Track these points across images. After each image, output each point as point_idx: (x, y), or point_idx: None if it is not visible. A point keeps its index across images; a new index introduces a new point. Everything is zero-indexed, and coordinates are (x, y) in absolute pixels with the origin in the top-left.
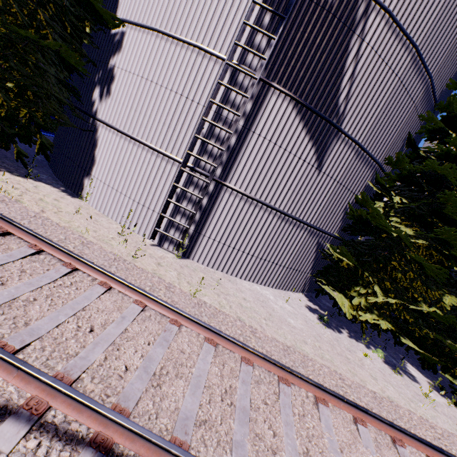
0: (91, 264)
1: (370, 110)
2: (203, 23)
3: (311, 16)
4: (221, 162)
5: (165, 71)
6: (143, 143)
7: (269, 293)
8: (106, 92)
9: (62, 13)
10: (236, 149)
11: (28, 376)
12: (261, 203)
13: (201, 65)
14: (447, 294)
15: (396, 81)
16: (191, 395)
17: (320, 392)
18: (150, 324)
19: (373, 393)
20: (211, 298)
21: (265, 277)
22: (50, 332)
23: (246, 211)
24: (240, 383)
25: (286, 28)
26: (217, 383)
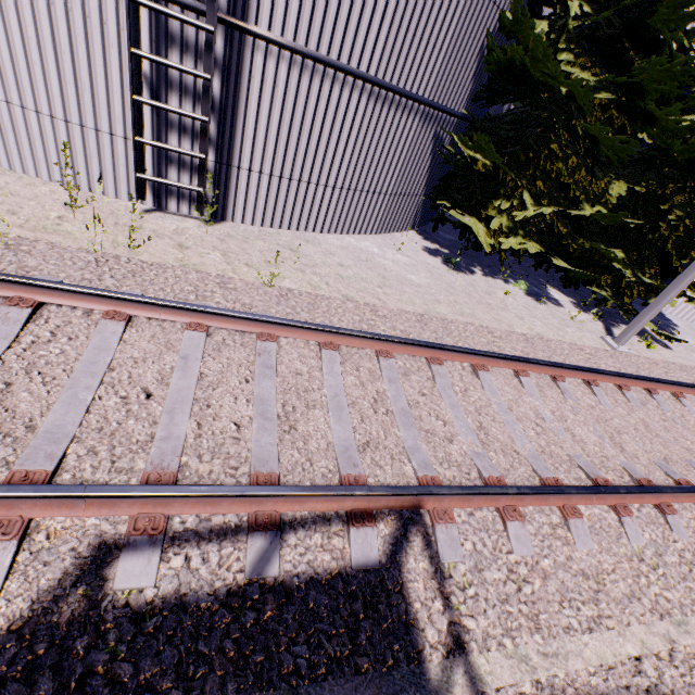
0: (65, 287)
1: None
2: None
3: None
4: None
5: None
6: None
7: (370, 244)
8: None
9: None
10: None
11: (107, 499)
12: (333, 67)
13: None
14: (614, 181)
15: None
16: (338, 422)
17: (478, 358)
18: (231, 353)
19: (524, 336)
20: (295, 279)
21: (359, 220)
22: (83, 424)
23: (307, 93)
24: (387, 384)
25: None
26: (361, 396)
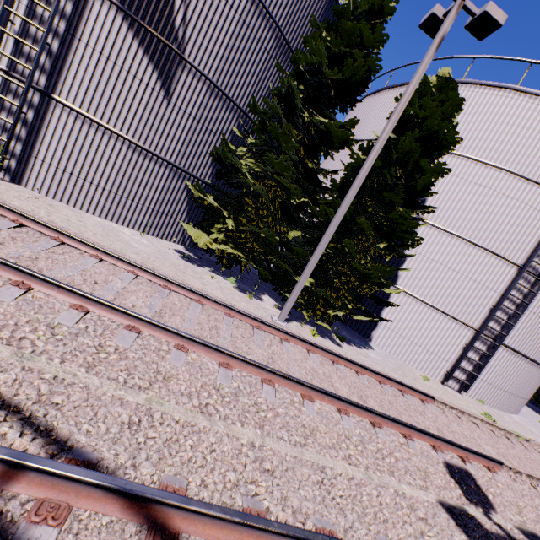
0: None
1: (215, 44)
2: None
3: None
4: (44, 70)
5: None
6: None
7: (129, 231)
8: None
9: None
10: (61, 57)
11: None
12: (103, 126)
13: None
14: (296, 230)
15: (238, 18)
16: None
17: (98, 252)
18: None
19: (186, 284)
20: (24, 205)
21: (126, 217)
22: None
23: (86, 133)
24: None
25: None
26: None
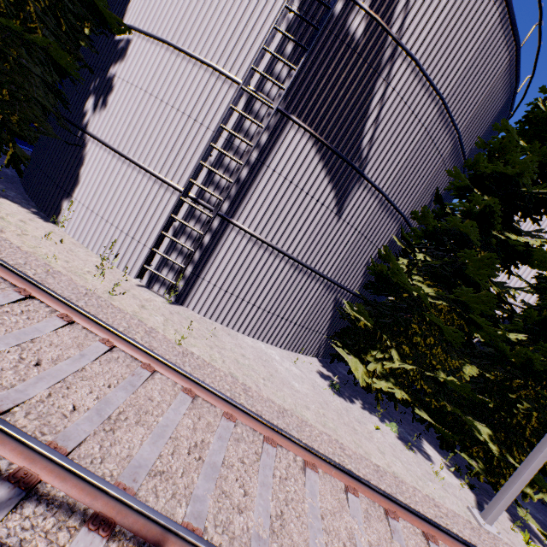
0: (52, 292)
1: (396, 158)
2: (220, 42)
3: (336, 53)
4: (228, 196)
5: (173, 88)
6: (139, 165)
7: (275, 353)
8: (102, 103)
9: (57, 8)
10: (247, 183)
11: None
12: (272, 247)
13: (214, 87)
14: (468, 364)
15: (423, 131)
16: (151, 444)
17: (311, 456)
18: (115, 366)
19: (377, 467)
20: (202, 349)
21: (272, 334)
22: None
23: (255, 254)
24: (215, 439)
25: (309, 61)
26: (187, 436)
